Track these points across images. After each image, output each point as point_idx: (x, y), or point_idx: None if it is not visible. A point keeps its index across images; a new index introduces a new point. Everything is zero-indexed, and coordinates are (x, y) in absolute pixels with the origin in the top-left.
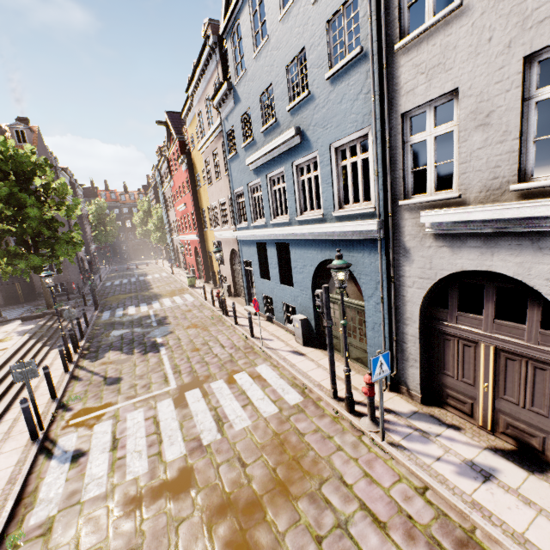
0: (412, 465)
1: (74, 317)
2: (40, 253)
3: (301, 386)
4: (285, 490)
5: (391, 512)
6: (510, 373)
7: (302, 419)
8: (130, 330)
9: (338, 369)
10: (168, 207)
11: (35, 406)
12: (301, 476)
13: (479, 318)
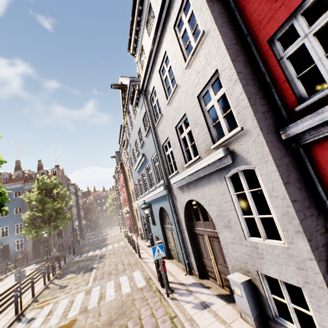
0: (174, 306)
1: (55, 255)
2: (50, 225)
3: (149, 278)
4: (111, 324)
5: (152, 327)
6: (215, 248)
7: (139, 293)
8: (84, 263)
9: (171, 268)
10: (119, 195)
11: (21, 295)
12: (122, 317)
13: (200, 222)
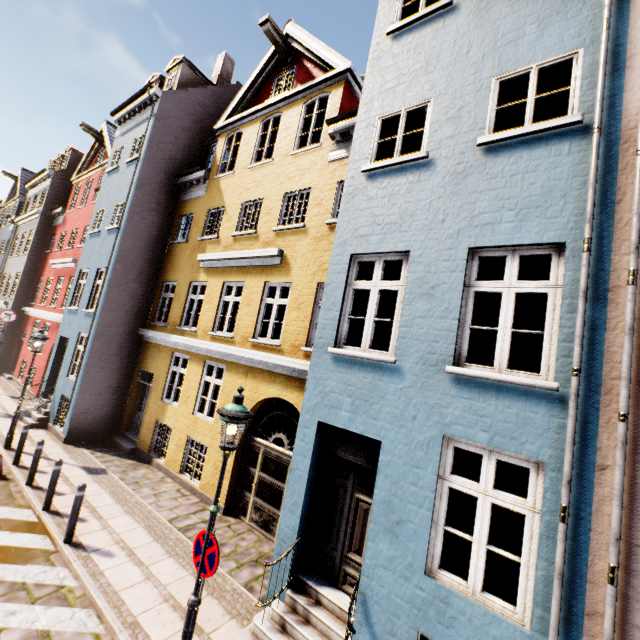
0: None
1: None
2: None
3: None
4: None
5: None
6: None
7: None
8: None
9: None
10: None
11: None
12: None
13: None
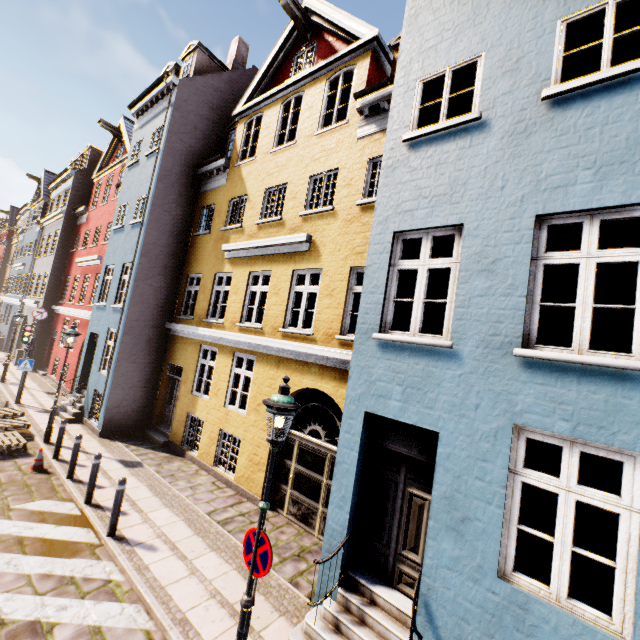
0: None
1: None
2: None
3: None
4: None
5: None
6: None
7: None
8: None
9: None
10: None
11: None
12: None
13: None
